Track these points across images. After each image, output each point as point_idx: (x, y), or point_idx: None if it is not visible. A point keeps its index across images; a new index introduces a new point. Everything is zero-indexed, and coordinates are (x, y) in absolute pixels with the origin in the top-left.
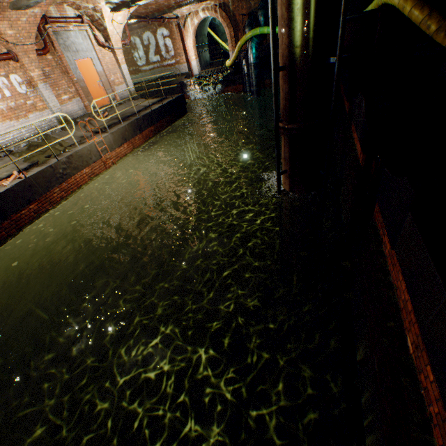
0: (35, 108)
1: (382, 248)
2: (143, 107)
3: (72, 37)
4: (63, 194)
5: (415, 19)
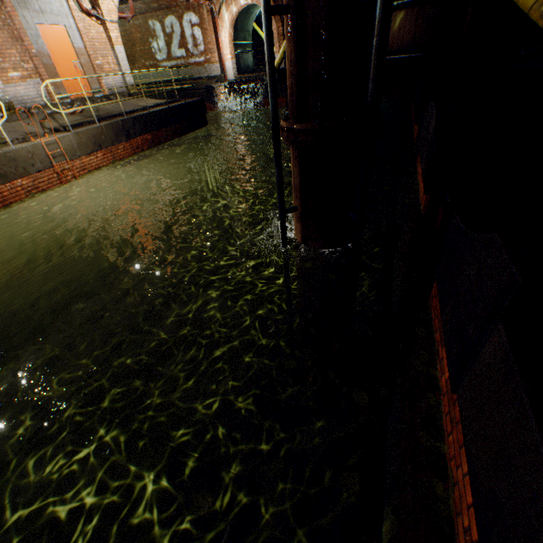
0: None
1: (437, 371)
2: (141, 107)
3: None
4: None
5: (524, 1)
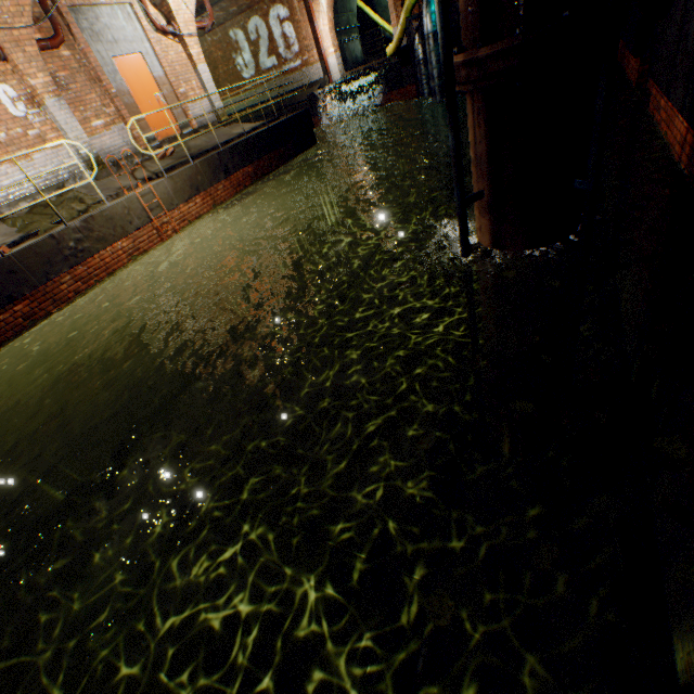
0: (44, 142)
1: None
2: (236, 135)
3: (106, 18)
4: (78, 285)
5: None
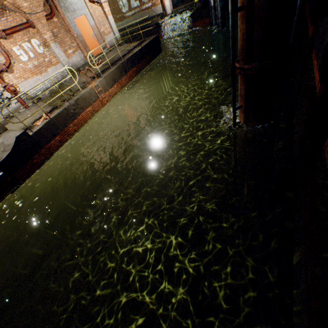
0: (51, 63)
1: None
2: (127, 51)
3: None
4: (75, 127)
5: None
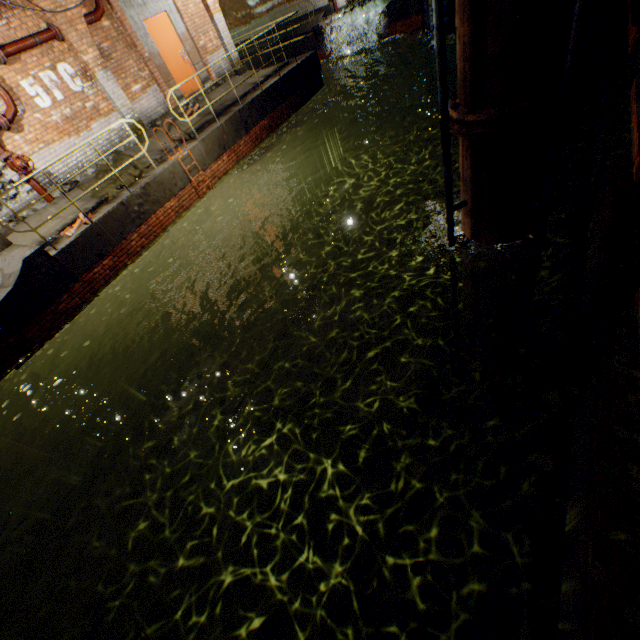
0: (98, 112)
1: (639, 372)
2: (251, 87)
3: None
4: (143, 241)
5: None
